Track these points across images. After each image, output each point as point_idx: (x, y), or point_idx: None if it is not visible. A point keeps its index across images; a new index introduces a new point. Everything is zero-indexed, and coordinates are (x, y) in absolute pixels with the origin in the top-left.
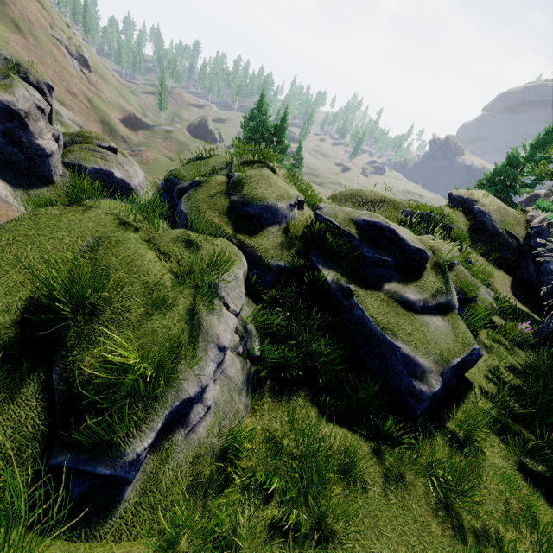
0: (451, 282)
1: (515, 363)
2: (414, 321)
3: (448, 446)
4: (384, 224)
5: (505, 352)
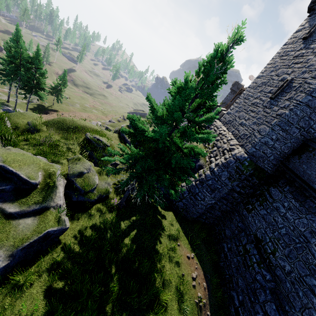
0: (57, 192)
1: (98, 222)
2: (7, 226)
3: (8, 292)
4: (5, 167)
5: (99, 216)
